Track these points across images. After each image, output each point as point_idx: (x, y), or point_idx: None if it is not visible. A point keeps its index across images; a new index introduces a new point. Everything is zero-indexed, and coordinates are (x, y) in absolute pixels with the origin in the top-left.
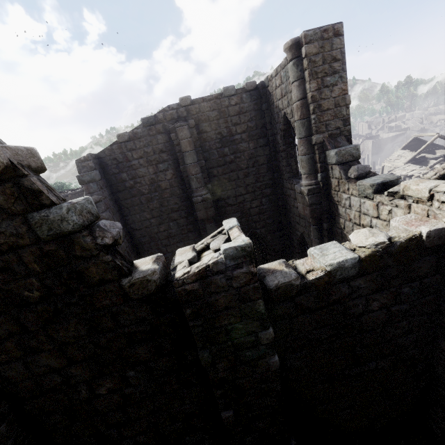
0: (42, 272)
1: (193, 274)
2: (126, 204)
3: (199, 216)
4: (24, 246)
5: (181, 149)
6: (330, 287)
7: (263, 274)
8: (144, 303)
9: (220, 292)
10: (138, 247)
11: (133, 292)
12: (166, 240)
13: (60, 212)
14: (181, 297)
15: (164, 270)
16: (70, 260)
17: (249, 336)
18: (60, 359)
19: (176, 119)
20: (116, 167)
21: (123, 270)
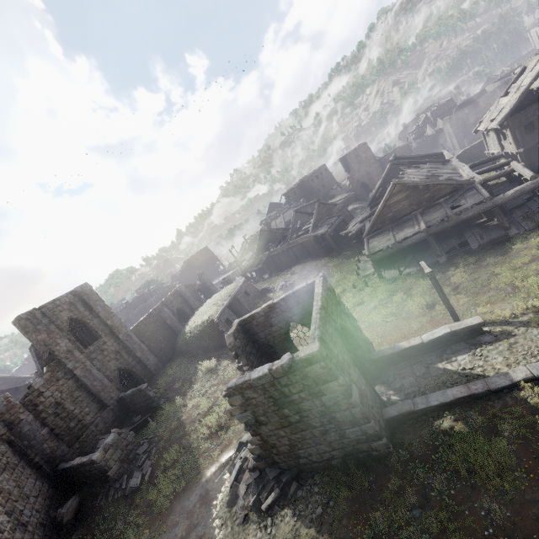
0: None
1: None
2: None
3: None
4: None
5: None
6: None
7: None
8: None
9: None
10: None
11: None
12: None
13: None
14: None
15: None
16: None
17: None
18: None
19: None
20: None
21: None
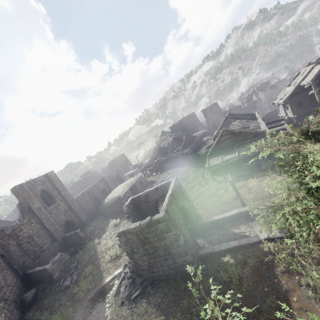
0: None
1: None
2: None
3: None
4: None
5: None
6: None
7: None
8: None
9: None
10: None
11: None
12: None
13: None
14: None
15: None
16: None
17: None
18: None
19: None
20: None
21: None
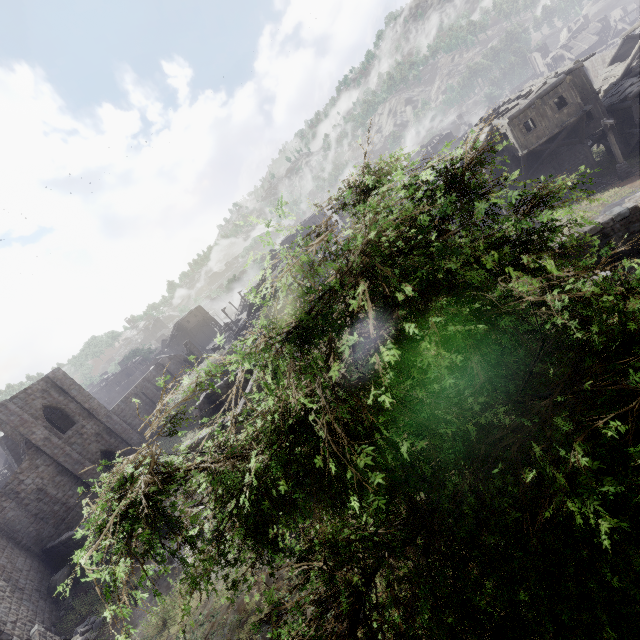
0: None
1: None
2: None
3: None
4: None
5: None
6: None
7: None
8: None
9: None
10: None
11: None
12: None
13: None
14: None
15: None
16: None
17: None
18: None
19: None
20: None
21: None
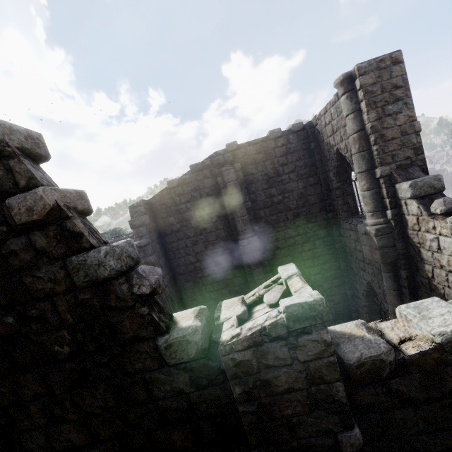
0: (74, 324)
1: (244, 338)
2: (172, 248)
3: (246, 260)
4: (60, 293)
5: (227, 192)
6: (444, 368)
7: (336, 340)
8: (182, 370)
9: (281, 366)
10: (181, 293)
11: (169, 355)
12: (210, 285)
13: (98, 256)
14: (229, 370)
15: (207, 328)
16: (104, 311)
17: (324, 437)
18: (83, 434)
19: (222, 163)
20: (165, 211)
21: (160, 326)
